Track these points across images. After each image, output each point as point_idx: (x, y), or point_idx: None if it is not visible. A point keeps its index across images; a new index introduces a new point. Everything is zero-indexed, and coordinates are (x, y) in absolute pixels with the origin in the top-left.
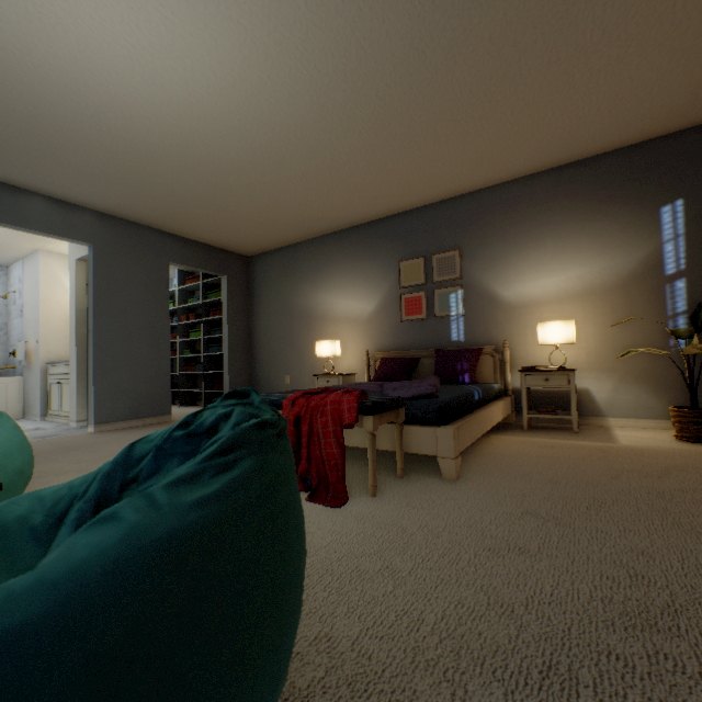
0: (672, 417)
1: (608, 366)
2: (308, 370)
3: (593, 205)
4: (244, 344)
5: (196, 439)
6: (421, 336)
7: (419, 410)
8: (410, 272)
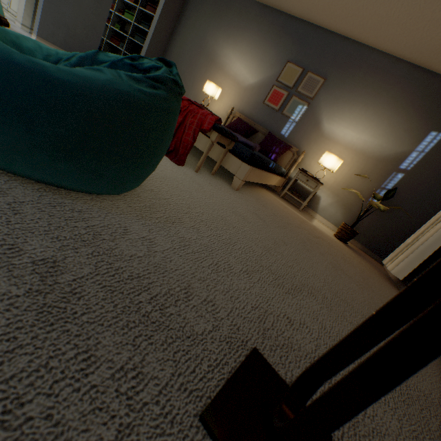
0: (340, 226)
1: (337, 193)
2: (193, 97)
3: (408, 105)
4: (160, 50)
5: (136, 71)
6: (267, 119)
7: (241, 150)
8: (289, 74)
